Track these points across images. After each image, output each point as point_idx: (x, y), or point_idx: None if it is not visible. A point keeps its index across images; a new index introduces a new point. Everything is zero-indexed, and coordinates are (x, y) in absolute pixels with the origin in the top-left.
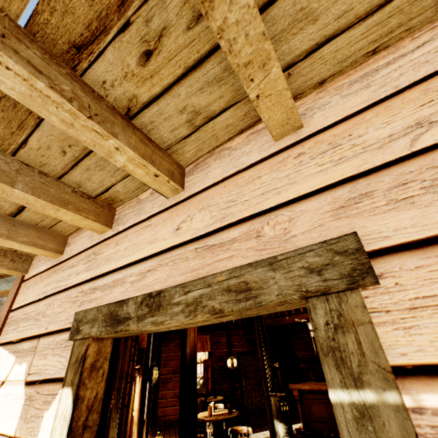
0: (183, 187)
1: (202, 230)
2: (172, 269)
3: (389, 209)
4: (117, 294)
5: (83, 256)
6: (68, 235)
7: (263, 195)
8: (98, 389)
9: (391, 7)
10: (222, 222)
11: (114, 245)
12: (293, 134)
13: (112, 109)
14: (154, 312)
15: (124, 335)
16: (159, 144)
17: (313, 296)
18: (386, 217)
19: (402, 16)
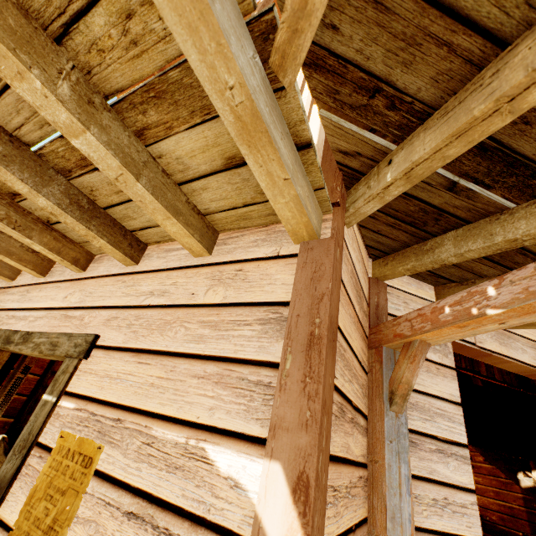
0: (85, 270)
1: (72, 304)
2: (48, 322)
3: (115, 329)
4: (20, 325)
5: (22, 289)
6: None
7: (100, 297)
8: None
9: None
10: (80, 304)
11: (39, 290)
12: (133, 267)
13: (37, 219)
14: (24, 343)
15: (13, 352)
16: (73, 239)
17: (69, 357)
18: (111, 332)
19: None
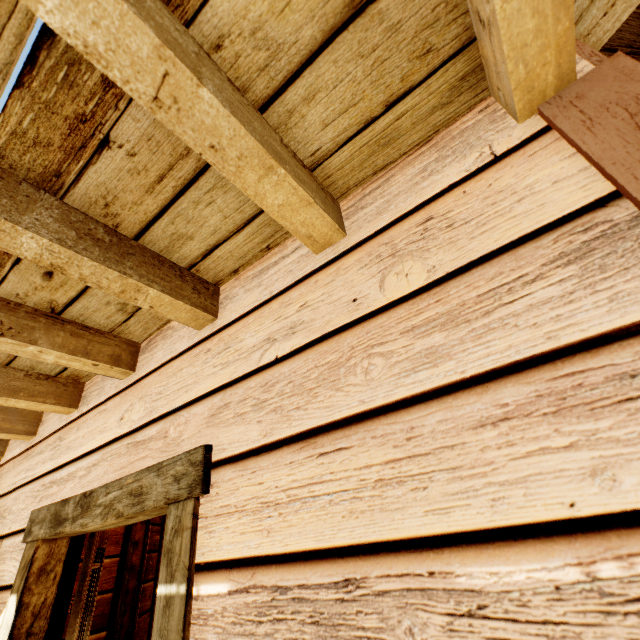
0: (134, 369)
1: (136, 423)
2: (109, 466)
3: (233, 423)
4: (68, 490)
5: (51, 440)
6: (42, 411)
7: (179, 391)
8: (47, 593)
9: (257, 223)
10: (149, 417)
11: (76, 430)
12: (211, 325)
13: (34, 312)
14: (84, 513)
15: (72, 534)
16: (100, 328)
17: (173, 503)
18: (229, 430)
19: (272, 226)
